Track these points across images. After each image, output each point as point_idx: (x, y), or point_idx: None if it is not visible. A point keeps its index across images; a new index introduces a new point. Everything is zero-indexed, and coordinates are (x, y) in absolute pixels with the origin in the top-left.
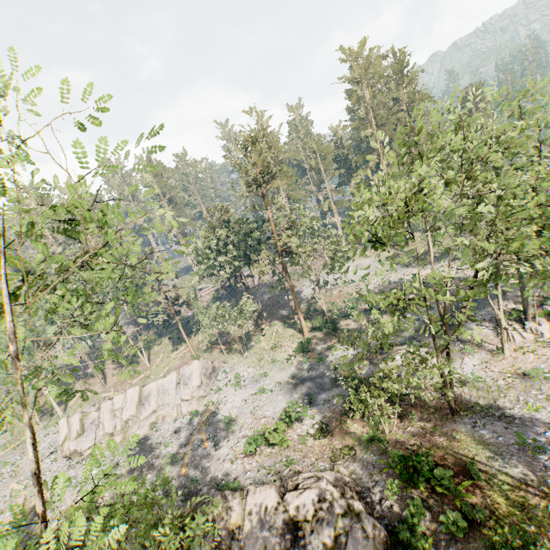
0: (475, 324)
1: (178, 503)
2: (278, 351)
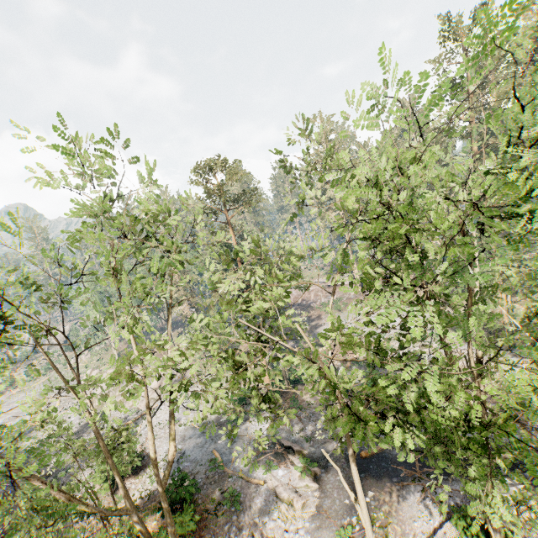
0: (420, 499)
1: None
2: None
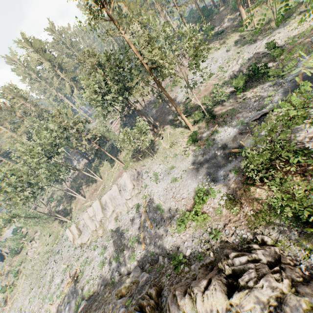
0: None
1: (146, 275)
2: (175, 147)
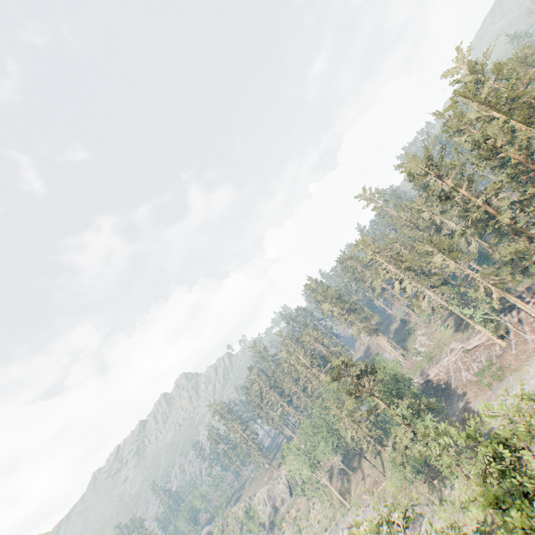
0: None
1: None
2: (466, 514)
